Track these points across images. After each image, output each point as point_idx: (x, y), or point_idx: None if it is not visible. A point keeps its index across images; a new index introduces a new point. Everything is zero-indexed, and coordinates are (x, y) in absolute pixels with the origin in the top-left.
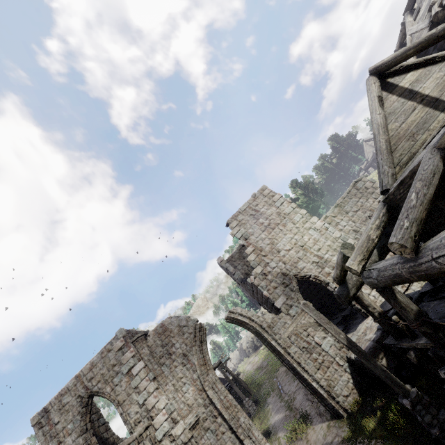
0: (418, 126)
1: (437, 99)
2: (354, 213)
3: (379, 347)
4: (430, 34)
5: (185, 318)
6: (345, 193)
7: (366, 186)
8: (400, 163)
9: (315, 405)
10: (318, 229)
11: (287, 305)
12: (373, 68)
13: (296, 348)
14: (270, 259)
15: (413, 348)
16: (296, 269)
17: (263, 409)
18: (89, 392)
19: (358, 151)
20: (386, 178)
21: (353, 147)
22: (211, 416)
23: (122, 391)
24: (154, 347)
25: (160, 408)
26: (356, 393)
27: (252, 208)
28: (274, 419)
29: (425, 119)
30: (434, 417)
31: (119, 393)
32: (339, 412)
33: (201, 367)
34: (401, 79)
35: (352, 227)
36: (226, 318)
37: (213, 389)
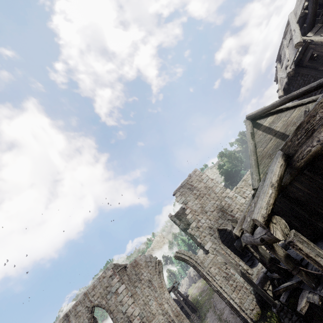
0: (273, 150)
1: (283, 133)
2: None
3: (267, 277)
4: (273, 104)
5: (149, 256)
6: (248, 172)
7: None
8: (263, 172)
9: (235, 317)
10: (231, 197)
11: (212, 248)
12: (248, 116)
13: (219, 277)
14: (201, 217)
15: (276, 278)
16: (217, 224)
17: (204, 322)
18: (92, 304)
19: None
20: (254, 182)
21: None
22: (167, 321)
23: (112, 304)
24: (130, 275)
25: (136, 315)
26: (258, 308)
27: (189, 184)
28: None
29: (276, 146)
30: (290, 319)
31: (111, 305)
32: (247, 320)
33: (160, 289)
34: (264, 121)
35: None
36: (174, 257)
37: (167, 303)
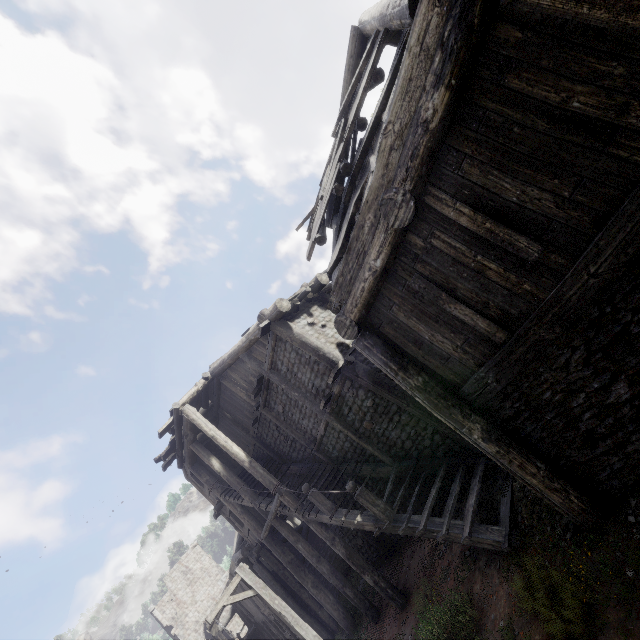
0: None
1: None
2: None
3: None
4: None
5: None
6: None
7: None
8: None
9: None
10: (224, 580)
11: None
12: None
13: None
14: (190, 610)
15: None
16: (205, 616)
17: None
18: None
19: None
20: None
21: None
22: None
23: None
24: None
25: None
26: None
27: (184, 565)
28: None
29: None
30: None
31: None
32: None
33: None
34: None
35: None
36: None
37: None
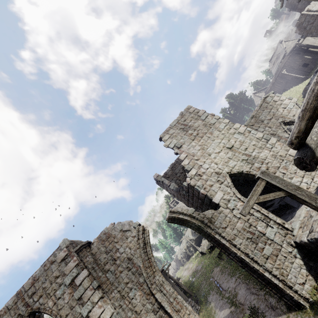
0: None
1: None
2: (268, 121)
3: None
4: None
5: (127, 222)
6: (258, 107)
7: (274, 100)
8: None
9: (262, 297)
10: (242, 133)
11: (225, 200)
12: None
13: (241, 240)
14: (203, 161)
15: None
16: (228, 167)
17: (206, 308)
18: (29, 309)
19: (248, 103)
20: None
21: (244, 100)
22: None
23: (65, 305)
24: (98, 254)
25: None
26: (312, 279)
27: (181, 123)
28: (220, 316)
29: None
30: None
31: (62, 307)
32: (299, 302)
33: (147, 269)
34: None
35: (269, 132)
36: (167, 219)
37: (161, 291)
